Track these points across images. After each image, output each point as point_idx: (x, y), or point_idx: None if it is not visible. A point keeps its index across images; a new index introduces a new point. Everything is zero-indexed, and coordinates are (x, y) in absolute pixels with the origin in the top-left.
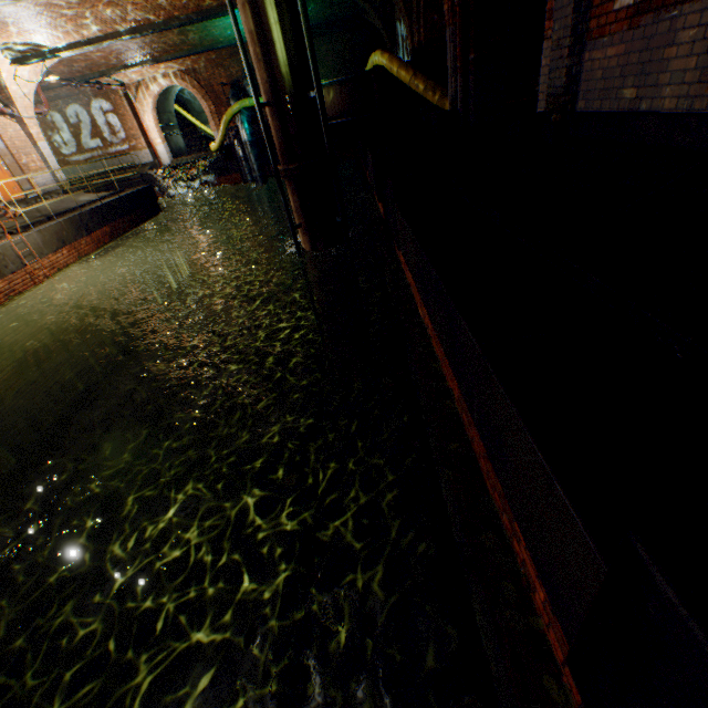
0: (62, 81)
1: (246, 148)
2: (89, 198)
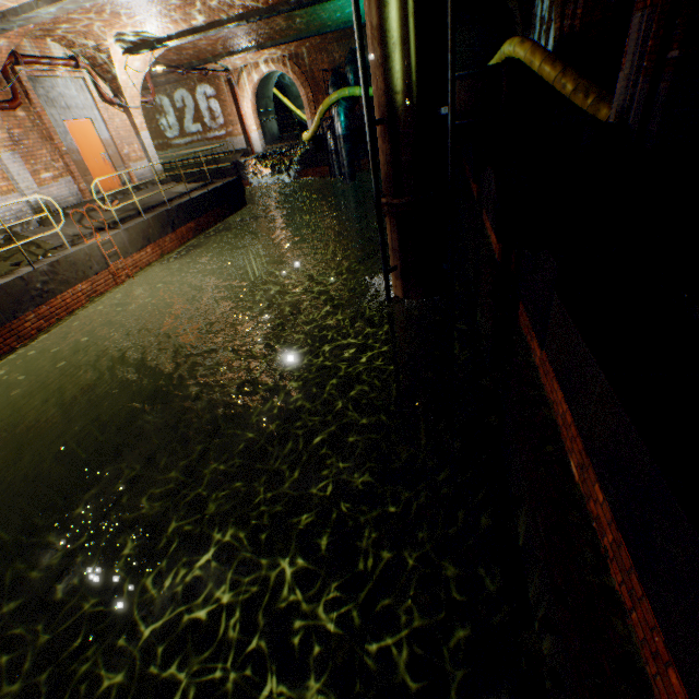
0: (170, 68)
1: (338, 142)
2: (180, 189)
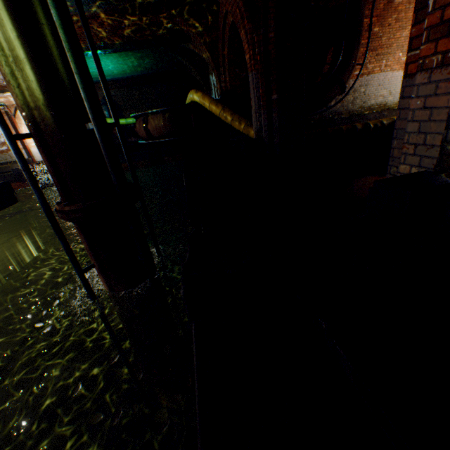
0: None
1: None
2: None
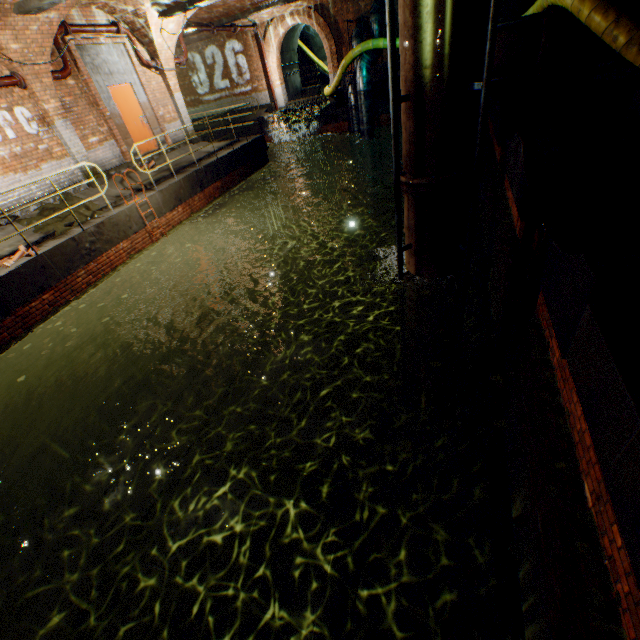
0: (201, 27)
1: (358, 98)
2: (208, 149)
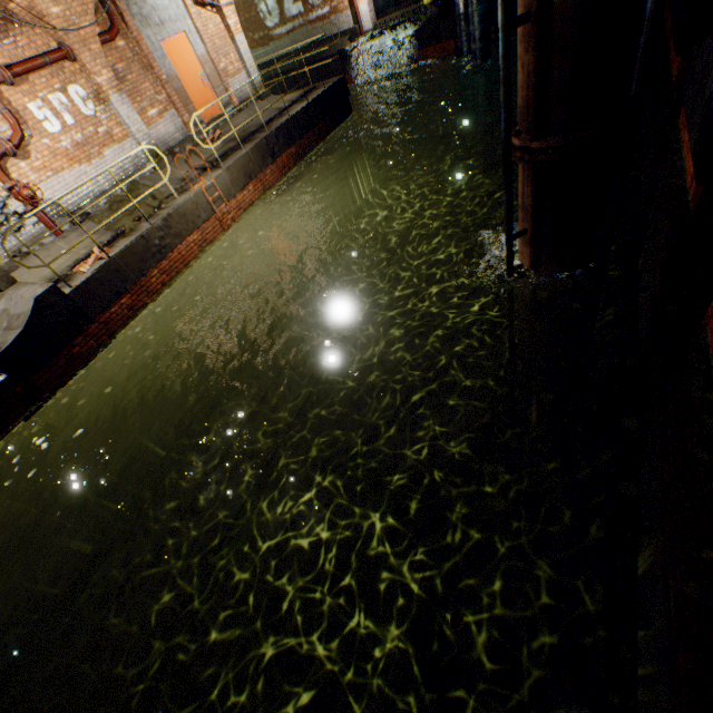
0: None
1: (469, 3)
2: (279, 104)
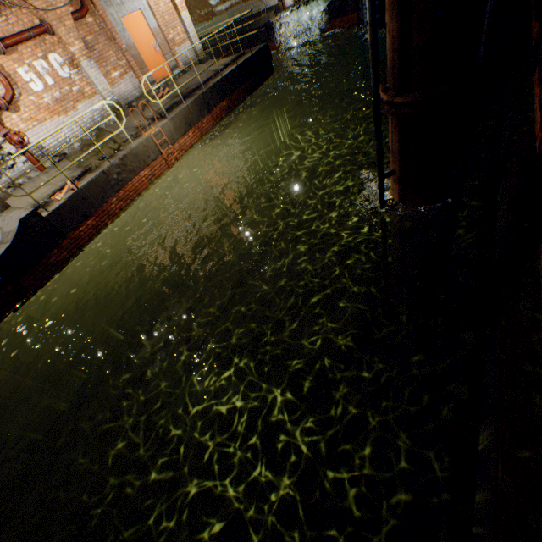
0: None
1: None
2: (215, 67)
